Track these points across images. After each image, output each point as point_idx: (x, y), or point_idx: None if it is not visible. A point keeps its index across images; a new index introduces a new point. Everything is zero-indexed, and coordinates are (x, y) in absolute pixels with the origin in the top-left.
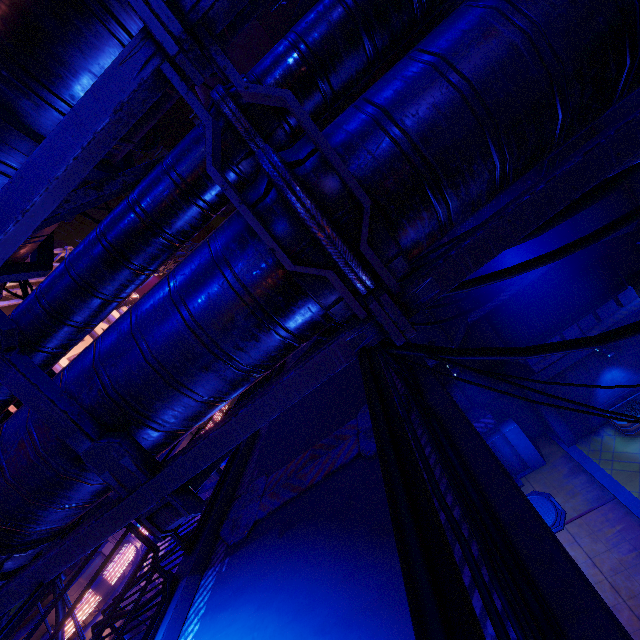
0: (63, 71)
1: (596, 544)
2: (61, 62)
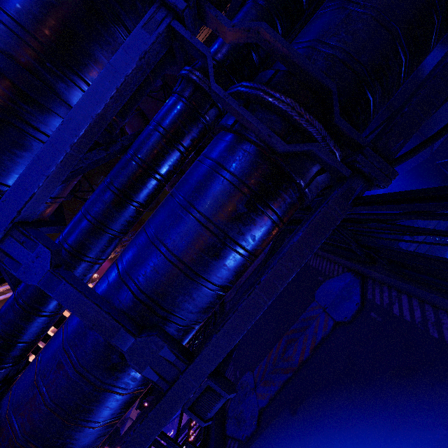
0: (87, 61)
1: None
2: (86, 54)
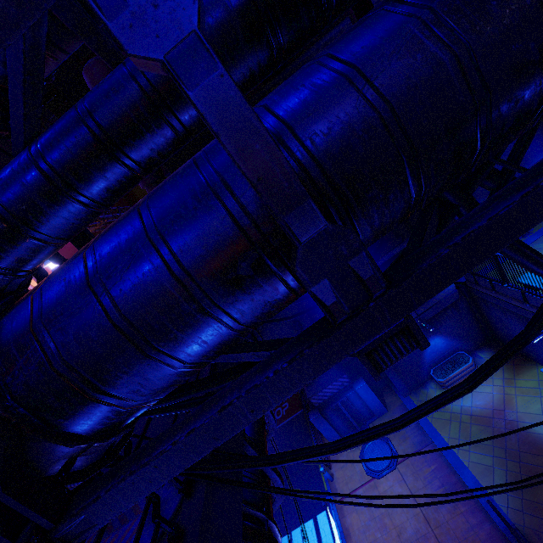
0: None
1: (417, 481)
2: None
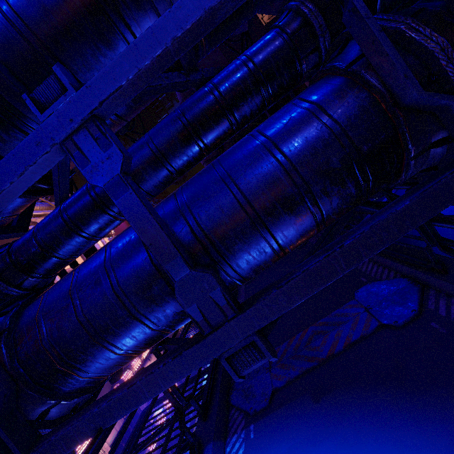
0: None
1: None
2: None
